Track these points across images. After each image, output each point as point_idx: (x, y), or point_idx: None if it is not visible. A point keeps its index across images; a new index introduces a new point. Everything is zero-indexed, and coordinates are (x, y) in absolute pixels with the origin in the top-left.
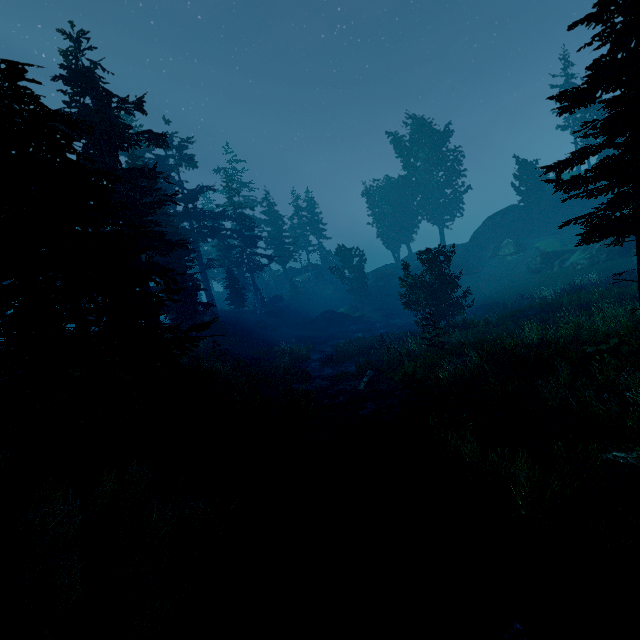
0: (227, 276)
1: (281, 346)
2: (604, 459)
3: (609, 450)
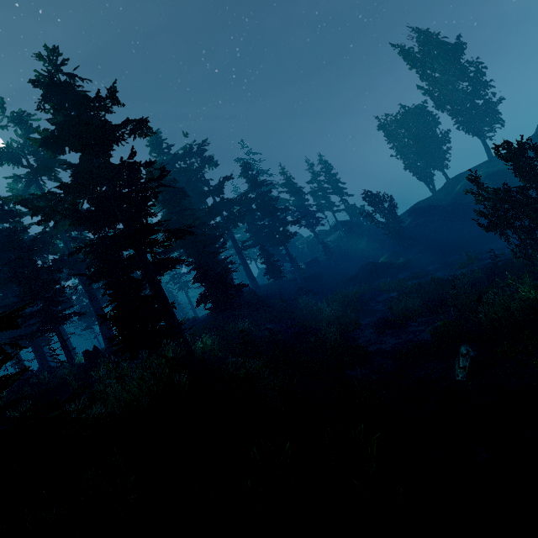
0: (261, 253)
1: (325, 313)
2: None
3: None
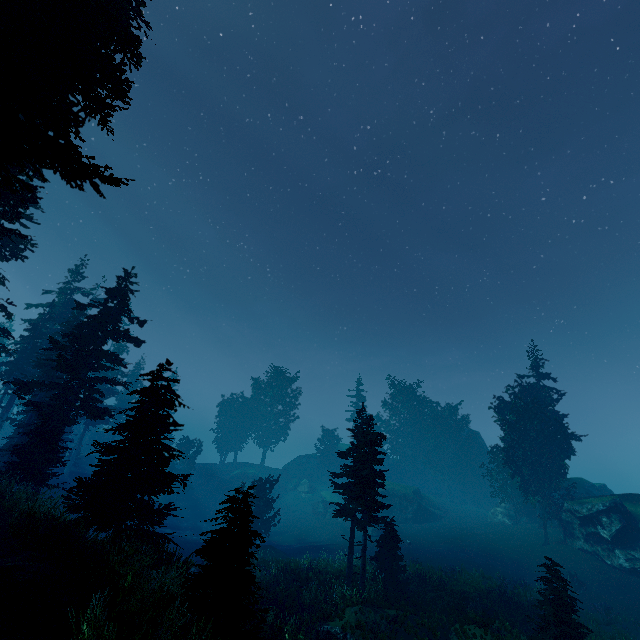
0: None
1: None
2: (320, 630)
3: (323, 625)
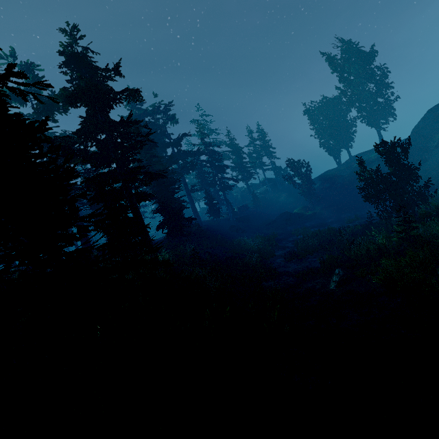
0: (205, 196)
1: (250, 245)
2: None
3: None
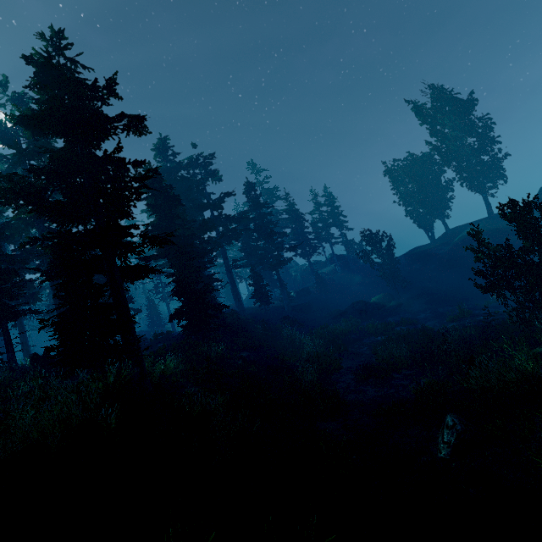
0: (251, 274)
1: (306, 348)
2: None
3: None
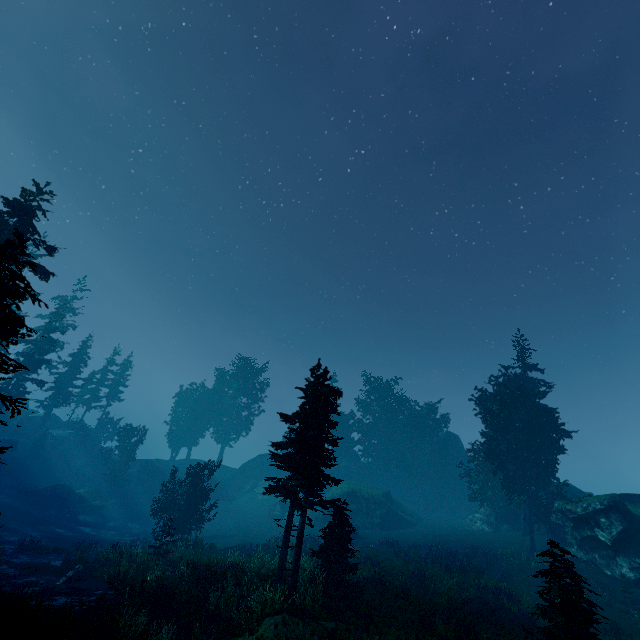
0: None
1: None
2: None
3: None
